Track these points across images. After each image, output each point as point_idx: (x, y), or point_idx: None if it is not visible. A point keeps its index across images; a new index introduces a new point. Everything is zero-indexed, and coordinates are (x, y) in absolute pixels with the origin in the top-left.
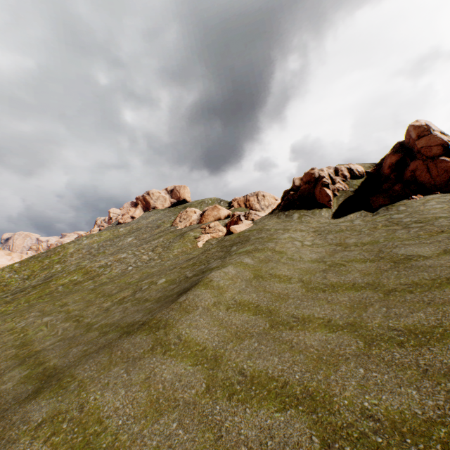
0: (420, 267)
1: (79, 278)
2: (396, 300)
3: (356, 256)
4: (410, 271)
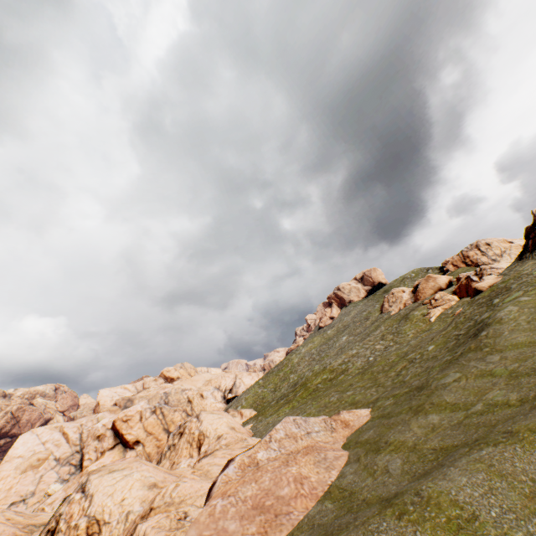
0: None
1: (329, 376)
2: None
3: None
4: None
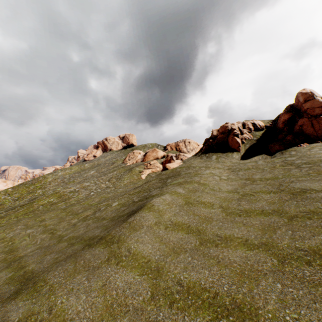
0: (314, 198)
1: (55, 200)
2: (298, 225)
3: (262, 189)
4: (307, 201)
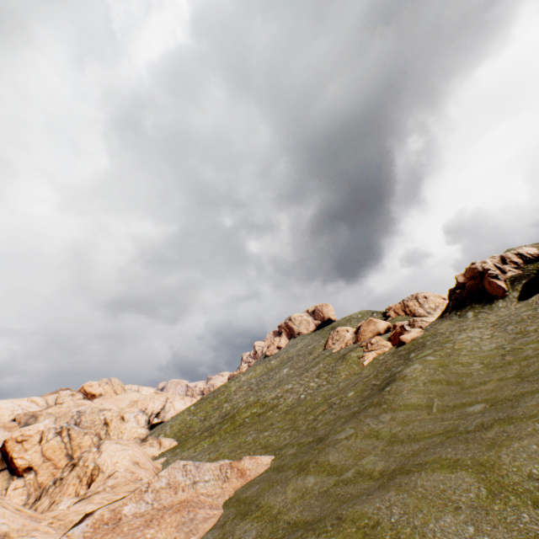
0: None
1: (259, 410)
2: None
3: (533, 340)
4: None
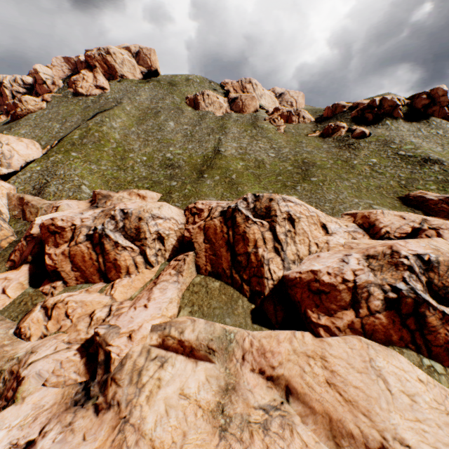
0: None
1: (248, 164)
2: None
3: None
4: None
